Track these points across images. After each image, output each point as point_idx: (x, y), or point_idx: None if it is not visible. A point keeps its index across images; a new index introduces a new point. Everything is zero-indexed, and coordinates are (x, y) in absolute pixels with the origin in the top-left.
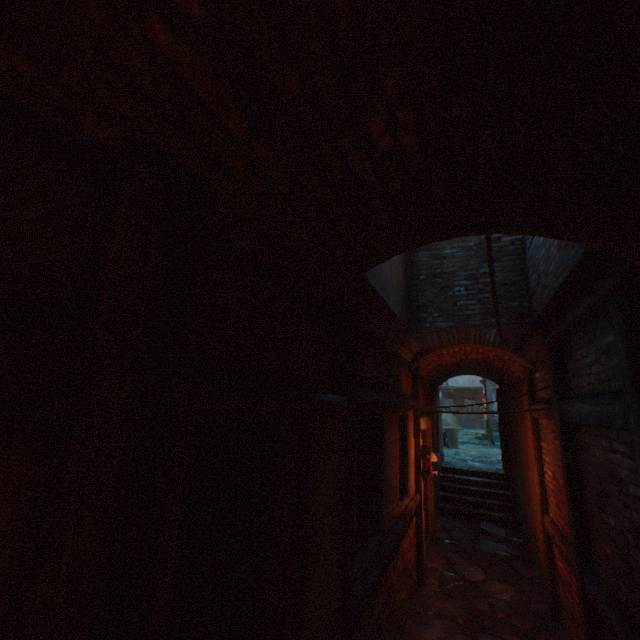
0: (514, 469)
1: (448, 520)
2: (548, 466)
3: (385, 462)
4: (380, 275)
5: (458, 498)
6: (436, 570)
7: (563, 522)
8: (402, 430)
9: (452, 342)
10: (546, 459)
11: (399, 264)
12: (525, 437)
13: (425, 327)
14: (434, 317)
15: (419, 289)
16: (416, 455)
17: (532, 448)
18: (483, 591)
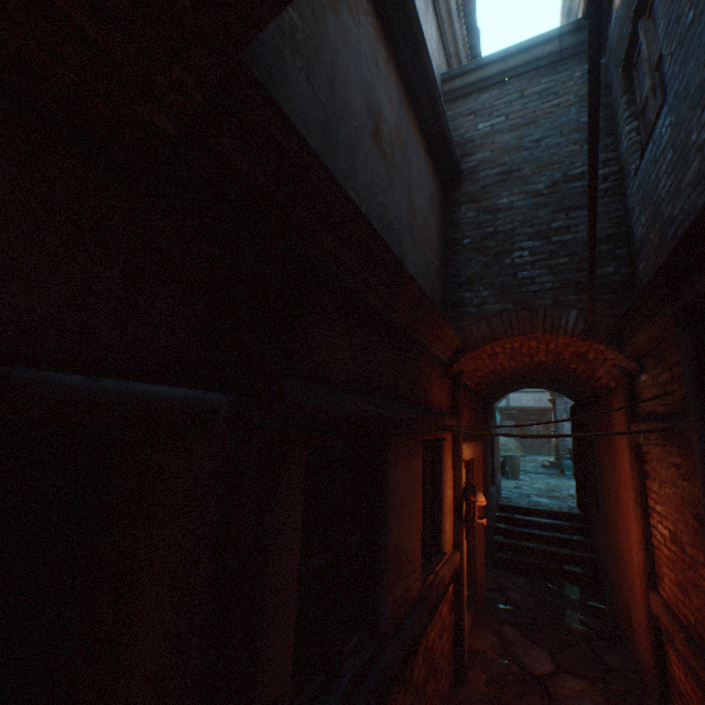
0: (594, 510)
1: (504, 574)
2: (661, 520)
3: (389, 517)
4: (385, 208)
5: (518, 545)
6: (484, 654)
7: (693, 617)
8: (434, 461)
9: (509, 332)
10: (657, 508)
11: (429, 216)
12: (615, 470)
13: (470, 312)
14: (483, 297)
15: (462, 258)
16: (456, 496)
17: (631, 489)
18: (552, 694)
